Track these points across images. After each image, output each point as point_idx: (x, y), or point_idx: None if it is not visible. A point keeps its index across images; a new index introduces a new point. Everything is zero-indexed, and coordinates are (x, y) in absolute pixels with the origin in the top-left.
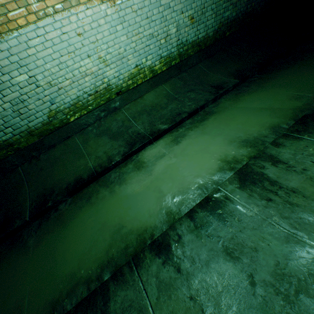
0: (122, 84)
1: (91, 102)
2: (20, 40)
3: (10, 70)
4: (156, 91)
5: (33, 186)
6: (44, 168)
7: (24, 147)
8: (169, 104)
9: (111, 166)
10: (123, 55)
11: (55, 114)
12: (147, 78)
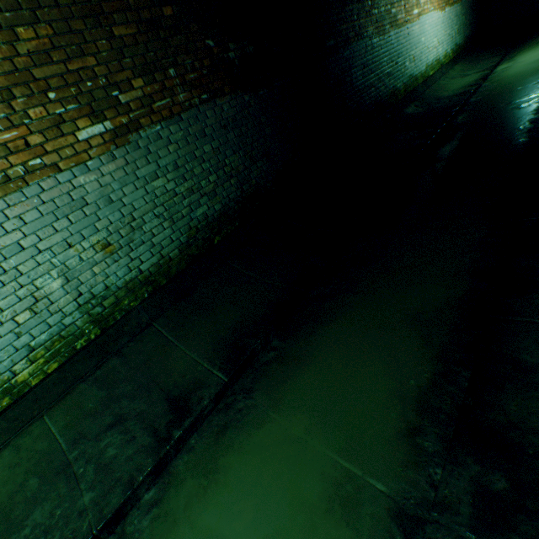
0: None
1: None
2: None
3: None
4: (20, 444)
5: None
6: None
7: None
8: (38, 499)
9: None
10: None
11: None
12: None
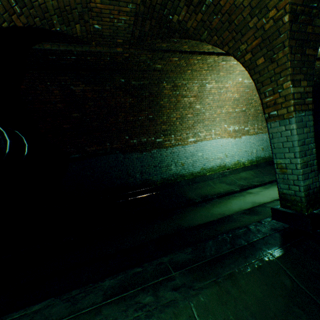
0: (230, 166)
1: (216, 169)
2: (205, 143)
3: (198, 151)
4: (246, 172)
5: (193, 193)
6: (196, 189)
7: (187, 179)
8: (254, 178)
9: (234, 191)
10: (233, 155)
11: (203, 169)
12: (241, 166)
